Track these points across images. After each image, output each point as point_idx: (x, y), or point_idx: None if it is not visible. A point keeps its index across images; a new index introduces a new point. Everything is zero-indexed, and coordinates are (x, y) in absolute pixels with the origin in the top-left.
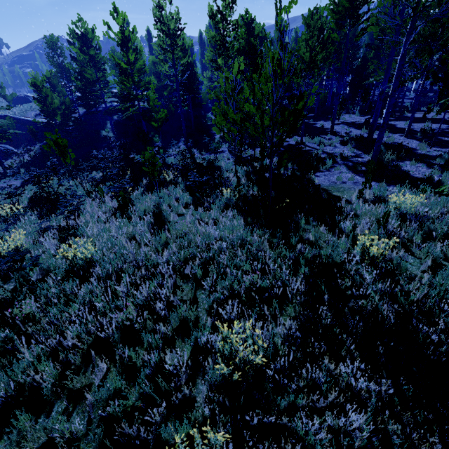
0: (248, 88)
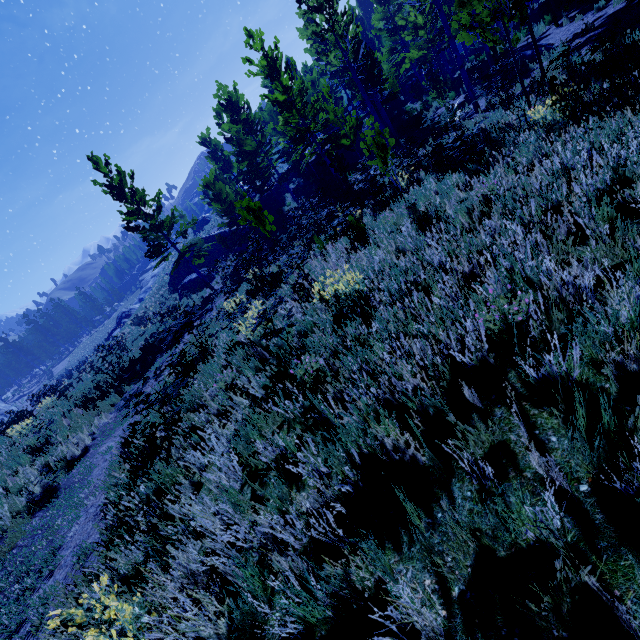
0: None
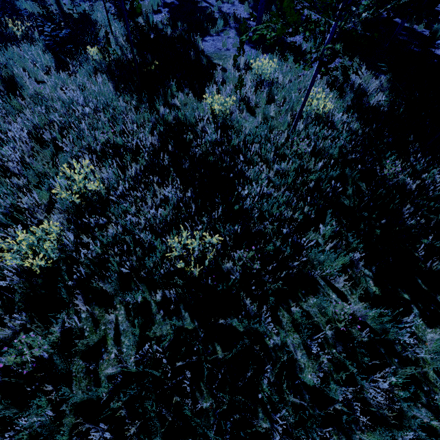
0: None
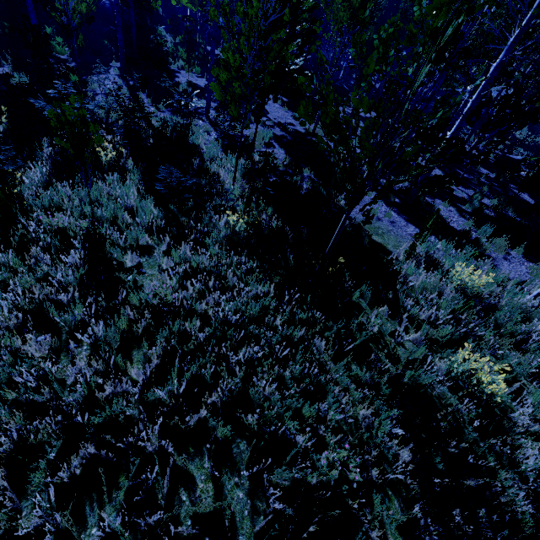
0: (354, 46)
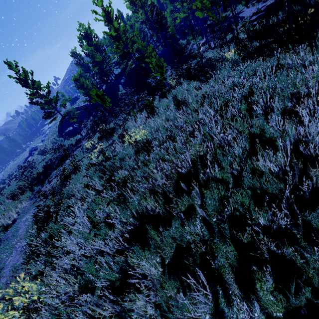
0: None
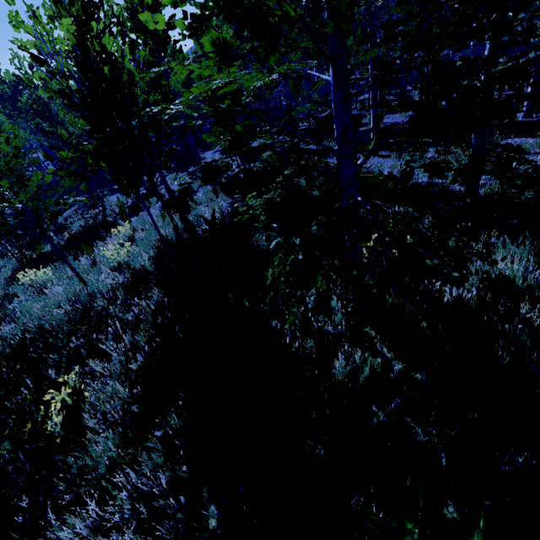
0: None
